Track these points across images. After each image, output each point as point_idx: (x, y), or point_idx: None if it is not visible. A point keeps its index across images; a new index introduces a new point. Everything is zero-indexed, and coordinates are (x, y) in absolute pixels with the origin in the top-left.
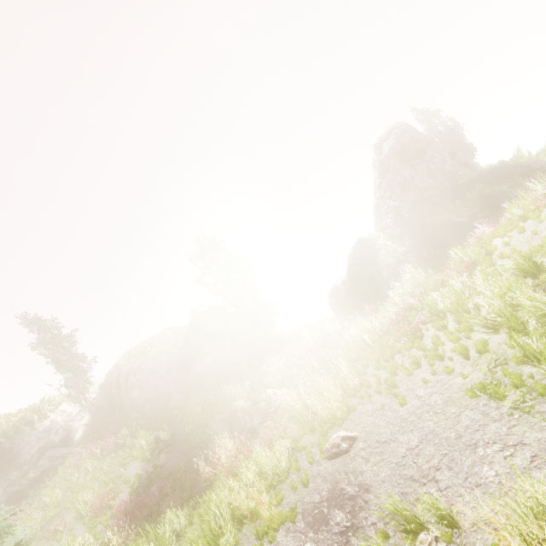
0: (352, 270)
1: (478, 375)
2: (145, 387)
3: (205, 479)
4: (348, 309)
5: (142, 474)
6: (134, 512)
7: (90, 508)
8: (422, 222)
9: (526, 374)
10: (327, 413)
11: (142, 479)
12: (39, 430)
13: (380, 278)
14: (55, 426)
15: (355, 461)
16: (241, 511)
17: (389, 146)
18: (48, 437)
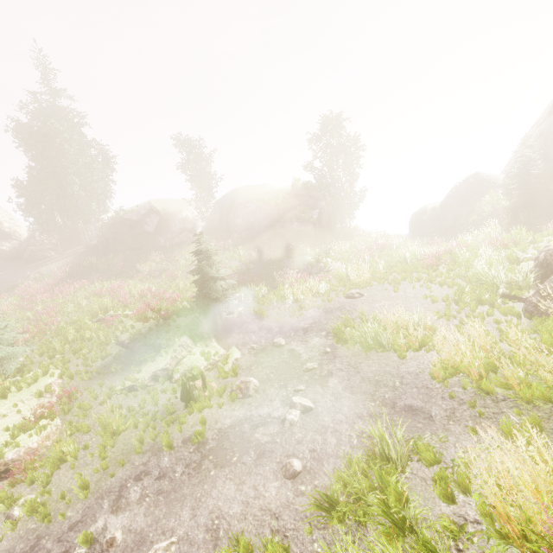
0: (448, 201)
1: (437, 294)
2: (246, 221)
3: (277, 283)
4: (422, 233)
5: (239, 268)
6: (238, 280)
7: None
8: (545, 186)
9: (451, 298)
10: (356, 281)
11: (239, 270)
12: (180, 217)
13: (465, 220)
14: (188, 219)
15: (357, 302)
16: (297, 296)
17: None
18: (184, 224)
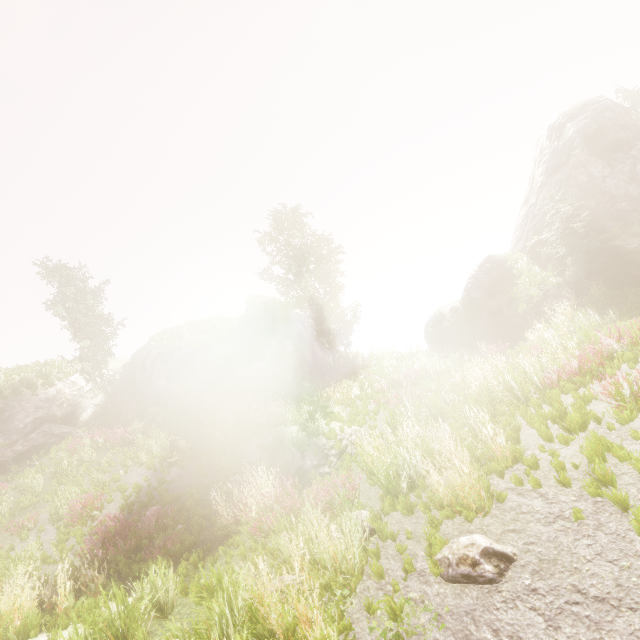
0: (472, 295)
1: None
2: (173, 379)
3: (220, 524)
4: (451, 345)
5: (144, 486)
6: (115, 539)
7: (65, 513)
8: (602, 245)
9: None
10: (447, 491)
11: (142, 492)
12: (41, 397)
13: (511, 313)
14: (60, 397)
15: (516, 611)
16: (268, 625)
17: (578, 126)
18: (49, 408)
